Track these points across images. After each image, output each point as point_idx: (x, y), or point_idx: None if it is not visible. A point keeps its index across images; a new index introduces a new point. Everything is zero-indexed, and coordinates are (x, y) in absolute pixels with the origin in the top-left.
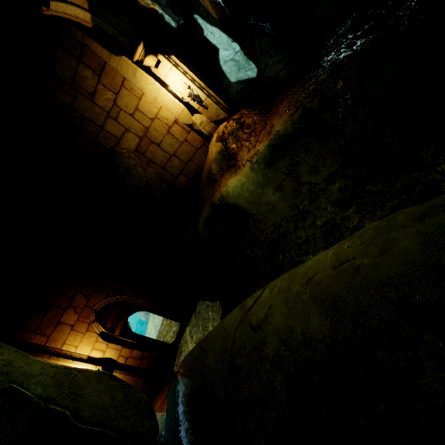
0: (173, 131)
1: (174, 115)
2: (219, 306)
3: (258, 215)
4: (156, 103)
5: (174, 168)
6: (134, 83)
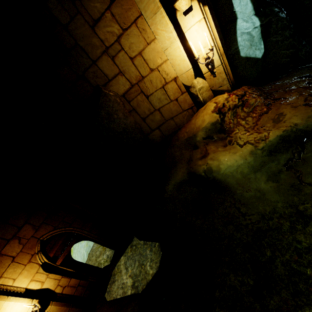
0: (168, 87)
1: (176, 71)
2: (158, 249)
3: (242, 197)
4: (164, 54)
5: (153, 122)
6: (149, 24)
